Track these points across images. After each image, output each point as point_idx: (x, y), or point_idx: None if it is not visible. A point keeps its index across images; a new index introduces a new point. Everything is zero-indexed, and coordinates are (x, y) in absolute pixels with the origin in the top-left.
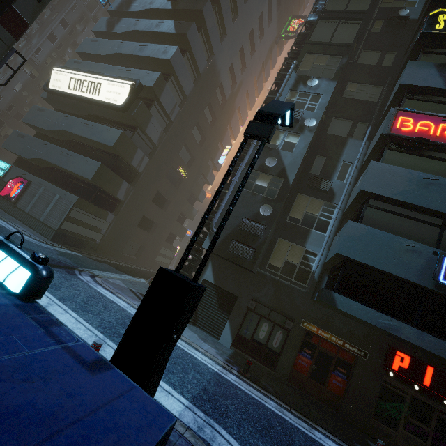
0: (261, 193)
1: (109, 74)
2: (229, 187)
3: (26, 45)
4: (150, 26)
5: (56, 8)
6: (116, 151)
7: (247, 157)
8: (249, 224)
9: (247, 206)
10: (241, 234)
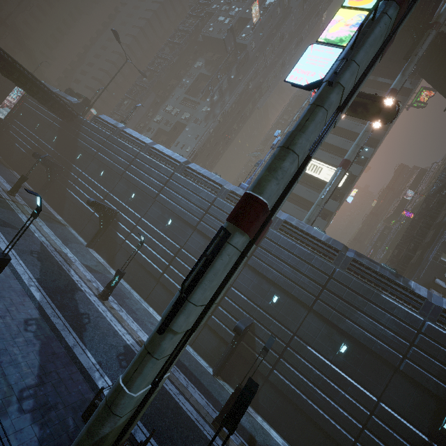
0: (444, 264)
1: (325, 161)
2: (429, 260)
3: (219, 100)
4: (349, 125)
5: (241, 71)
6: (331, 213)
7: (439, 245)
8: (440, 281)
9: (435, 270)
10: (432, 285)
